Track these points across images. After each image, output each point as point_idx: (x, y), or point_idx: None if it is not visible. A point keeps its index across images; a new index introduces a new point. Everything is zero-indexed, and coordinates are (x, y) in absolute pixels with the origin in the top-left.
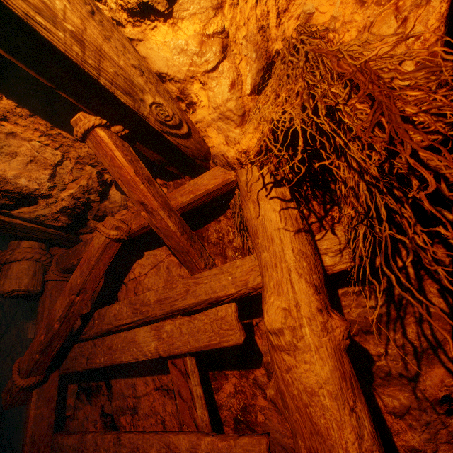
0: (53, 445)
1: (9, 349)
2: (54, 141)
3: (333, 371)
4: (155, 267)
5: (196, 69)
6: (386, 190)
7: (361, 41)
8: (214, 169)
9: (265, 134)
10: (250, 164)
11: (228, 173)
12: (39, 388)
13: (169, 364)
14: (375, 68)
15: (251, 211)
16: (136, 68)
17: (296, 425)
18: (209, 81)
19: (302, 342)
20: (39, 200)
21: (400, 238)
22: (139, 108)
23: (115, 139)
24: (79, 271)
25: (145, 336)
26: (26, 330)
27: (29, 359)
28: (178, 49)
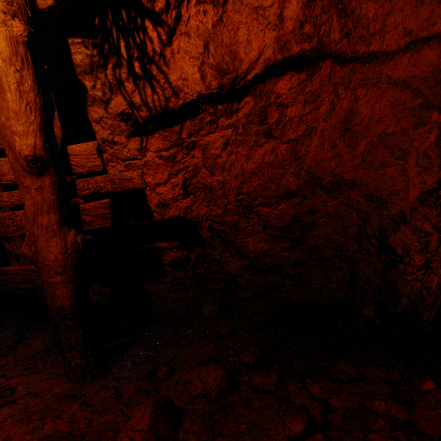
0: None
1: None
2: None
3: (6, 48)
4: None
5: None
6: None
7: None
8: None
9: None
10: None
11: None
12: None
13: None
14: None
15: None
16: None
17: None
18: None
19: None
20: None
21: None
22: None
23: None
24: None
25: None
26: None
27: None
28: None
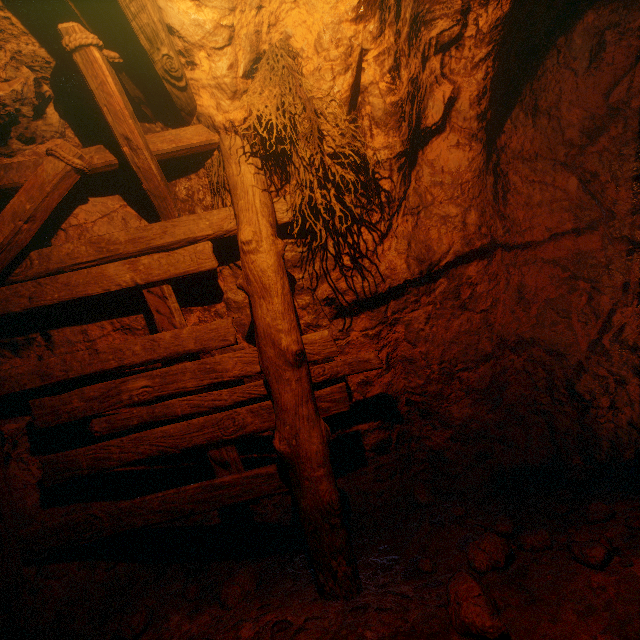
0: None
1: None
2: None
3: (275, 262)
4: (106, 216)
5: (207, 43)
6: (318, 179)
7: (311, 84)
8: (198, 126)
9: (254, 118)
10: (234, 133)
11: (213, 134)
12: None
13: (145, 292)
14: (315, 103)
15: (234, 170)
16: (160, 22)
17: (254, 289)
18: (214, 56)
19: (262, 249)
20: None
21: (312, 195)
22: (153, 54)
23: (106, 64)
24: (26, 196)
25: (117, 270)
26: None
27: None
28: (196, 23)
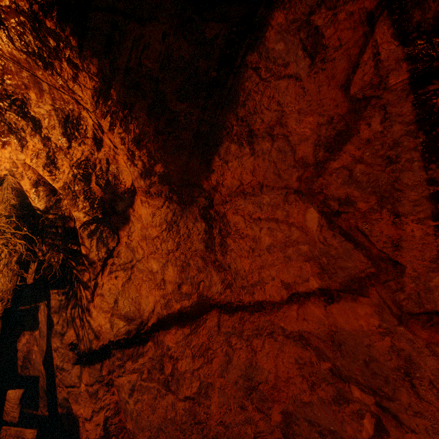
0: None
1: None
2: None
3: None
4: None
5: None
6: None
7: None
8: None
9: None
10: None
11: None
12: None
13: None
14: None
15: None
16: None
17: None
18: None
19: None
20: None
21: None
22: None
23: None
24: None
25: None
26: None
27: None
28: None
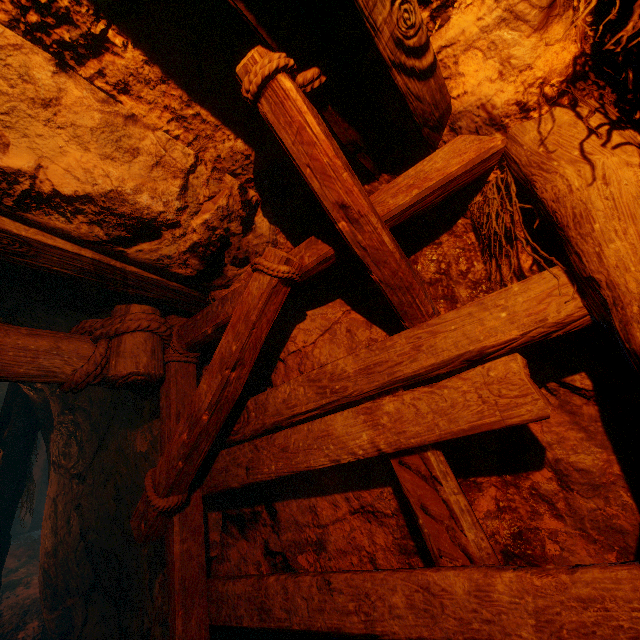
0: (210, 595)
1: (109, 470)
2: (187, 131)
3: None
4: (327, 331)
5: None
6: None
7: None
8: (453, 141)
9: None
10: (546, 106)
11: (488, 139)
12: (180, 514)
13: (394, 465)
14: None
15: (571, 178)
16: None
17: None
18: None
19: None
20: (163, 232)
21: None
22: (373, 9)
23: (302, 97)
24: (232, 334)
25: (347, 425)
26: (132, 442)
27: (168, 470)
28: None
